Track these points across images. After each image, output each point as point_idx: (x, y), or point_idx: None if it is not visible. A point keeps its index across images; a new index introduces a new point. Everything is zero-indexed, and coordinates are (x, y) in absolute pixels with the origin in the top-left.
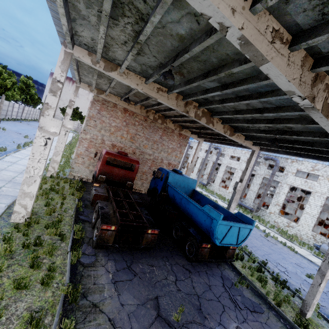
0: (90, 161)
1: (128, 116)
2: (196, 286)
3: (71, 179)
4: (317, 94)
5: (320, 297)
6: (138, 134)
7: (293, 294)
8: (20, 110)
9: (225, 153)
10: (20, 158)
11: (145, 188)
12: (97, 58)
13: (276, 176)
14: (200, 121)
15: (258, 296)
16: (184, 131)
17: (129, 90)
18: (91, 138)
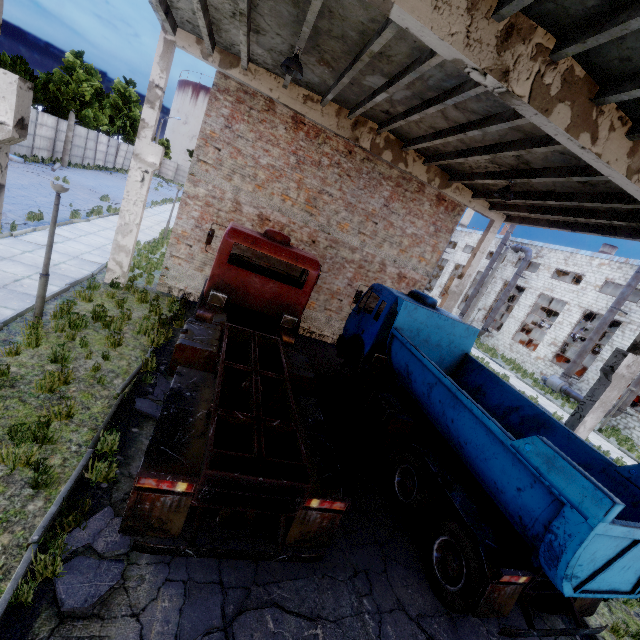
0: (205, 254)
1: (303, 139)
2: None
3: (162, 295)
4: None
5: None
6: (327, 192)
7: None
8: (112, 149)
9: (542, 262)
10: (64, 238)
11: (335, 331)
12: None
13: None
14: (548, 119)
15: None
16: (453, 188)
17: (300, 30)
18: (208, 196)
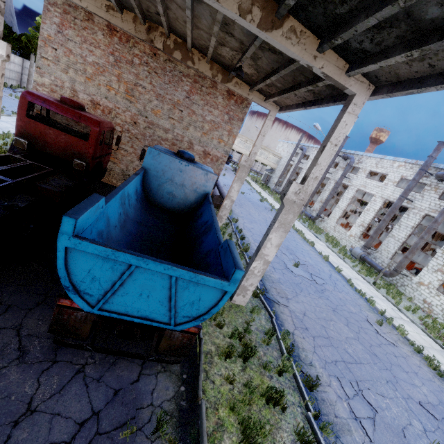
0: None
1: (117, 43)
2: None
3: None
4: None
5: None
6: (141, 85)
7: None
8: None
9: (361, 166)
10: None
11: None
12: None
13: None
14: None
15: None
16: (233, 83)
17: None
18: (52, 84)
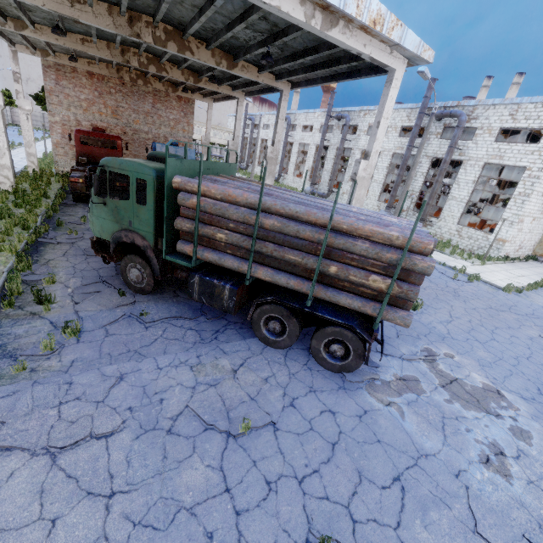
0: (73, 150)
1: (97, 82)
2: None
3: (60, 175)
4: (141, 31)
5: None
6: (121, 106)
7: None
8: None
9: (297, 123)
10: None
11: None
12: (2, 20)
13: (349, 141)
14: (149, 71)
15: None
16: (180, 91)
17: None
18: (62, 121)
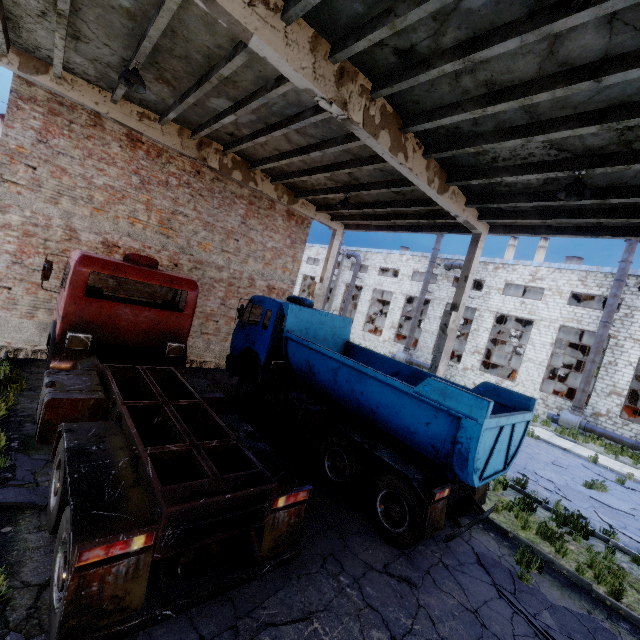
0: (34, 295)
1: (144, 158)
2: (449, 634)
3: None
4: None
5: (635, 531)
6: (181, 212)
7: (611, 547)
8: None
9: (369, 264)
10: None
11: (217, 355)
12: None
13: (469, 298)
14: (377, 141)
15: (572, 588)
16: (300, 204)
17: (136, 44)
18: (26, 224)
